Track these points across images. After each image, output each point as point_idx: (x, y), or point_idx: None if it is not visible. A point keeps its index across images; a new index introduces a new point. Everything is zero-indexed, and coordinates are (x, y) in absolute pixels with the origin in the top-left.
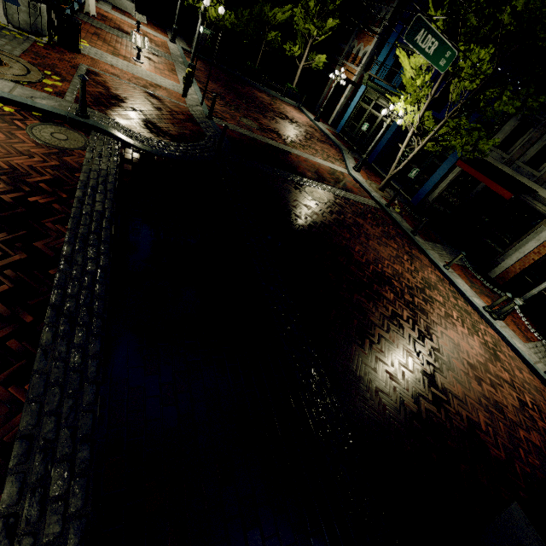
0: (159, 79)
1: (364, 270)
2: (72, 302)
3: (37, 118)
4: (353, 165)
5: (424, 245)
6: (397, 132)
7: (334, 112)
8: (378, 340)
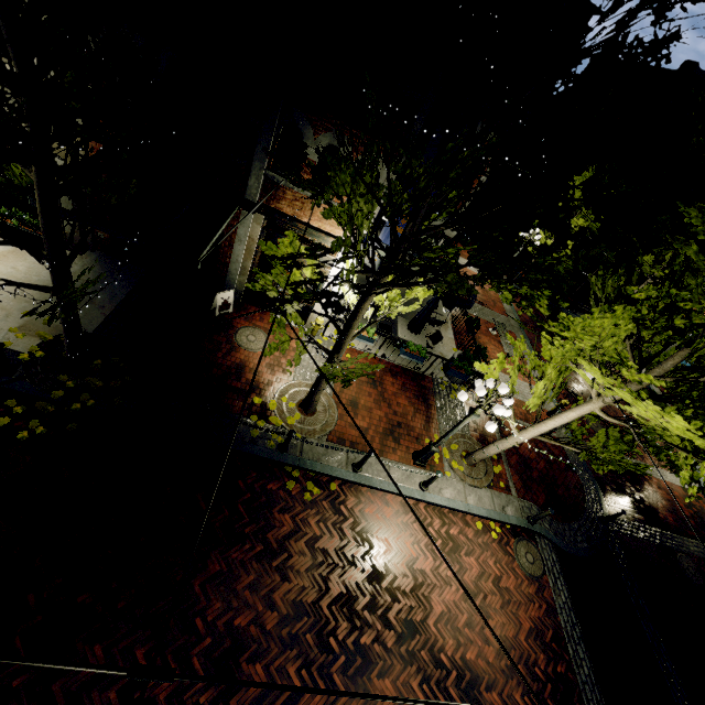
0: (525, 390)
1: None
2: None
3: (510, 532)
4: None
5: None
6: None
7: None
8: None
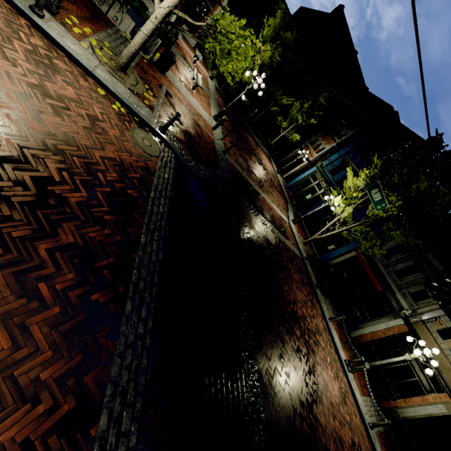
0: (201, 110)
1: (287, 307)
2: (143, 283)
3: (136, 122)
4: (292, 218)
5: (321, 297)
6: (325, 208)
7: (290, 171)
8: (288, 367)
